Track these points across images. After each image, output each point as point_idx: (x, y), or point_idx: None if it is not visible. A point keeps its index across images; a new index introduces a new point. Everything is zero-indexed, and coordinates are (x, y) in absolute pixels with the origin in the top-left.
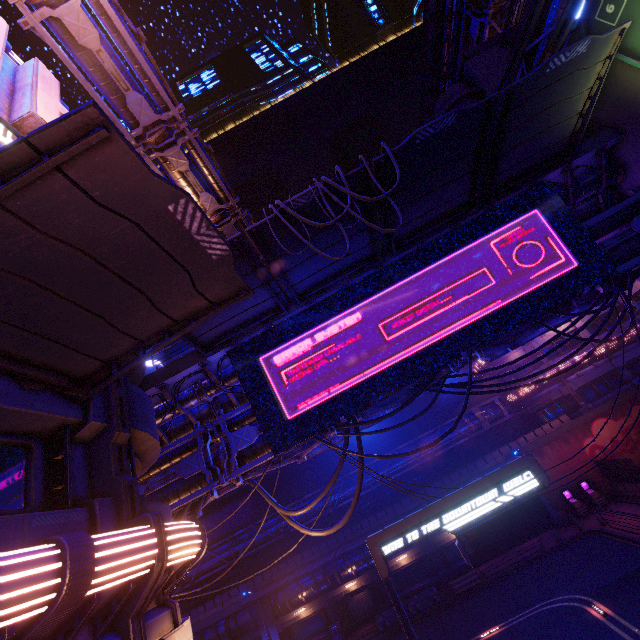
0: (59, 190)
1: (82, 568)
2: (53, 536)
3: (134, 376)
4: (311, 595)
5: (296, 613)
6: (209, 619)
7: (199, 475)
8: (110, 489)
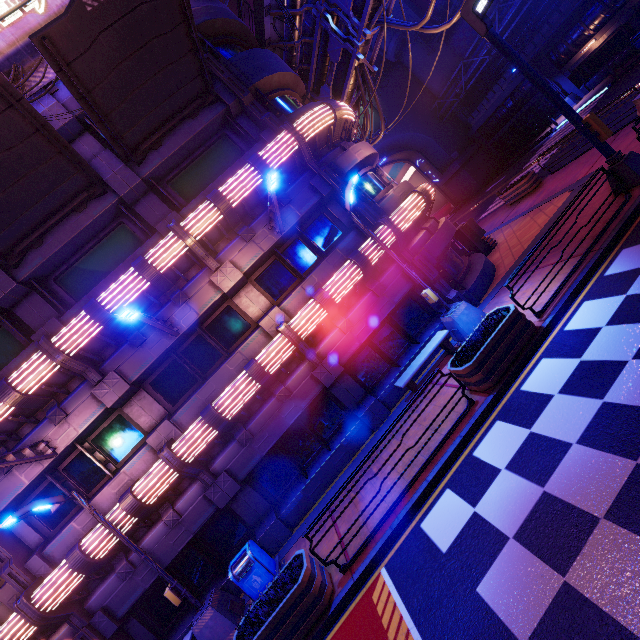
0: (81, 67)
1: (261, 165)
2: (246, 162)
3: (240, 34)
4: (602, 23)
5: (583, 51)
6: (494, 105)
7: (346, 51)
8: (264, 126)
